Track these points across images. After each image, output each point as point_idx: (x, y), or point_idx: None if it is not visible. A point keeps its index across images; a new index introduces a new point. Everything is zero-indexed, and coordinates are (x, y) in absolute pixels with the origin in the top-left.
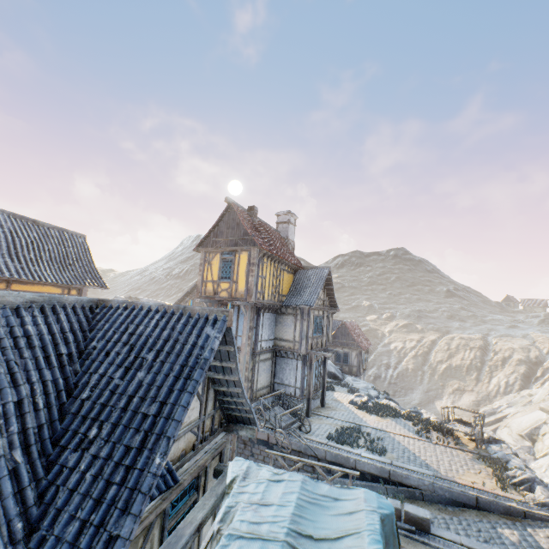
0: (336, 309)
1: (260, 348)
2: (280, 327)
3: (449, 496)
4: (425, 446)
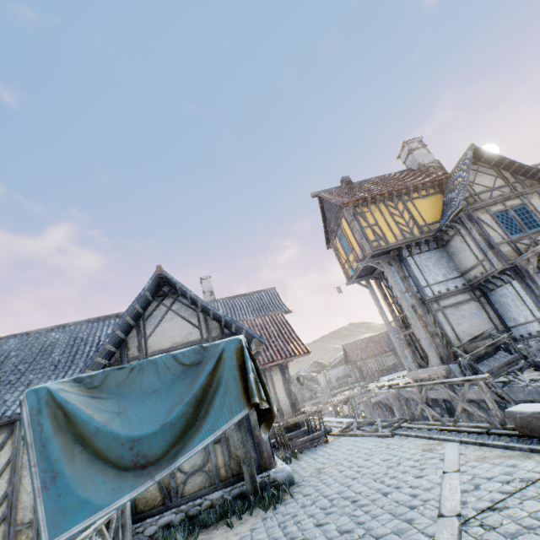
0: None
1: (432, 294)
2: (456, 257)
3: None
4: None
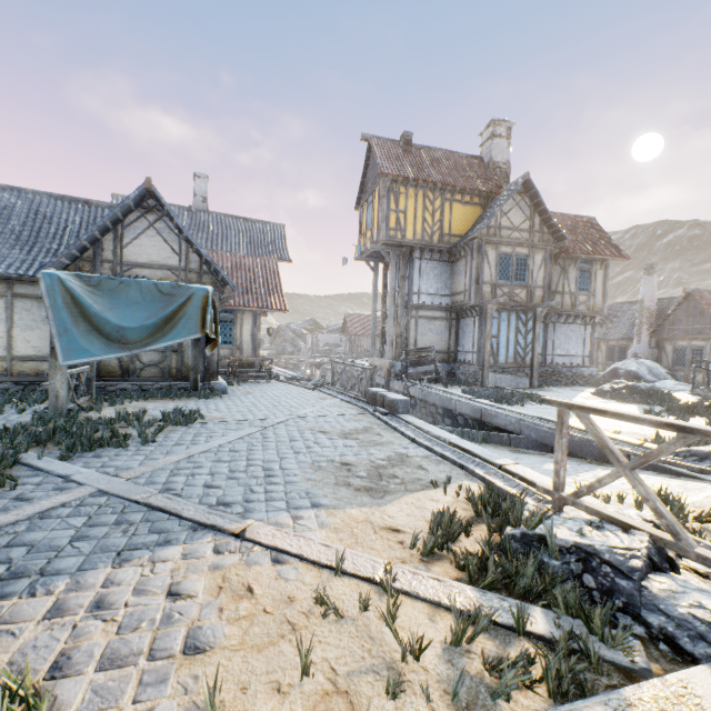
0: (564, 243)
1: (417, 302)
2: (455, 278)
3: (535, 437)
4: None
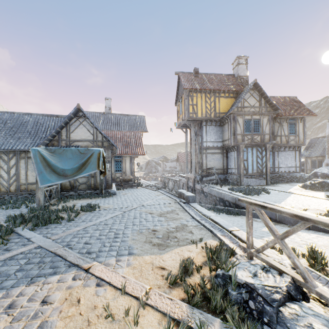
0: (278, 111)
1: (206, 146)
2: (224, 133)
3: None
4: (314, 200)
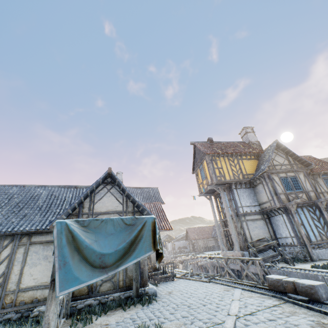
0: (311, 166)
1: (242, 211)
2: (258, 195)
3: None
4: None
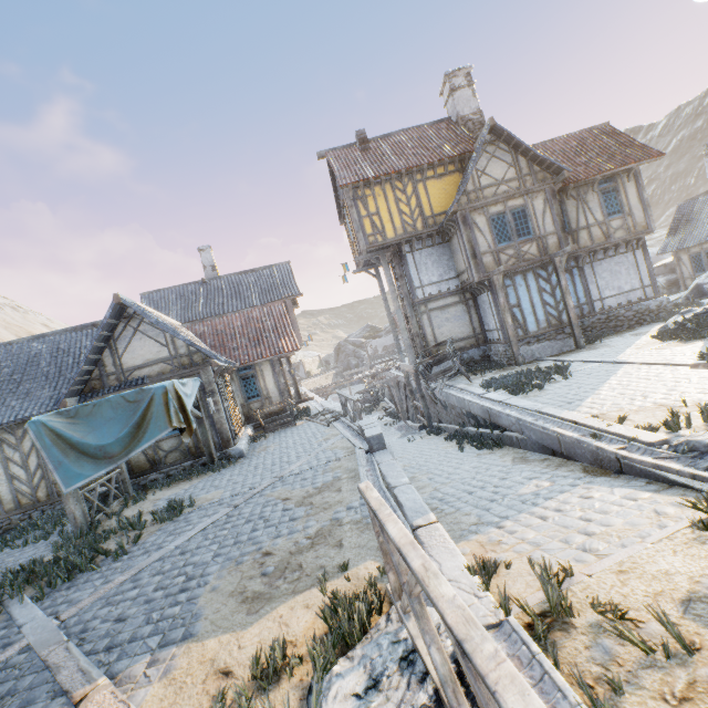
0: (562, 175)
1: (423, 296)
2: (455, 257)
3: (535, 438)
4: (666, 374)
